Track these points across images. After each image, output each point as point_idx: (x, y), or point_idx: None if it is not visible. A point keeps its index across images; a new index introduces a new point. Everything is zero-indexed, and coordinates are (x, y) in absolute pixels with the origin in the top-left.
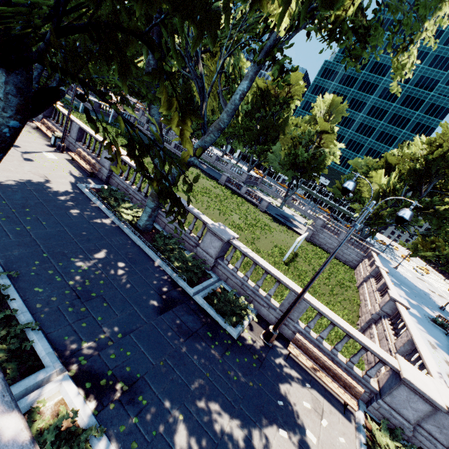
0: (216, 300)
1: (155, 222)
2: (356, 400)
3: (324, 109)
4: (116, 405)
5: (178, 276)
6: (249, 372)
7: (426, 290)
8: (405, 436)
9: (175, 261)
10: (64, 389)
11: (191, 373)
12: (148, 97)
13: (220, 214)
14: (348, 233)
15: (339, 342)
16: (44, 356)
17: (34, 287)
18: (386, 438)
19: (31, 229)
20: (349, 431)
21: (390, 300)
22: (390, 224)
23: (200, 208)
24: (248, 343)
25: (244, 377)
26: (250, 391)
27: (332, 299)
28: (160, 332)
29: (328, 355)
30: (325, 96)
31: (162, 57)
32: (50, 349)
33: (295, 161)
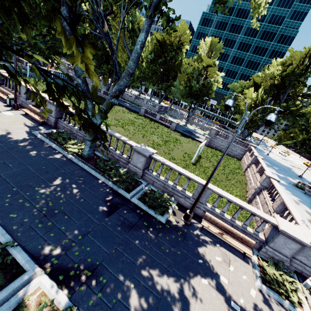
0: (147, 199)
1: (95, 151)
2: (251, 249)
3: (206, 49)
4: (84, 287)
5: (118, 187)
6: (176, 245)
7: (289, 166)
8: (285, 266)
9: (114, 176)
10: (42, 284)
11: (136, 253)
12: (68, 56)
13: (143, 137)
14: (232, 138)
15: (235, 212)
16: (24, 263)
17: (9, 215)
18: (273, 270)
19: (1, 171)
20: (248, 270)
21: (266, 178)
22: (261, 125)
23: (129, 135)
24: (174, 224)
25: (173, 248)
26: (178, 257)
27: (228, 183)
28: (109, 229)
29: (229, 222)
30: (206, 39)
31: (75, 23)
32: (27, 257)
33: (190, 91)
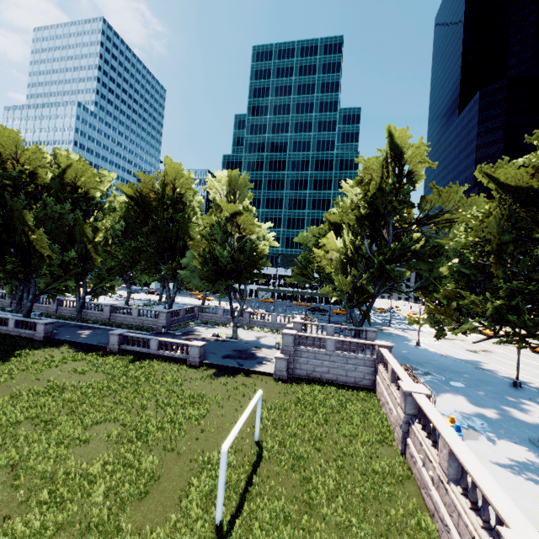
0: None
1: None
2: None
3: (223, 190)
4: None
5: None
6: None
7: (468, 354)
8: None
9: None
10: None
11: None
12: None
13: (26, 471)
14: None
15: None
16: None
17: None
18: None
19: None
20: None
21: None
22: (377, 292)
23: None
24: None
25: None
26: None
27: None
28: None
29: None
30: (216, 176)
31: None
32: None
33: (218, 267)
